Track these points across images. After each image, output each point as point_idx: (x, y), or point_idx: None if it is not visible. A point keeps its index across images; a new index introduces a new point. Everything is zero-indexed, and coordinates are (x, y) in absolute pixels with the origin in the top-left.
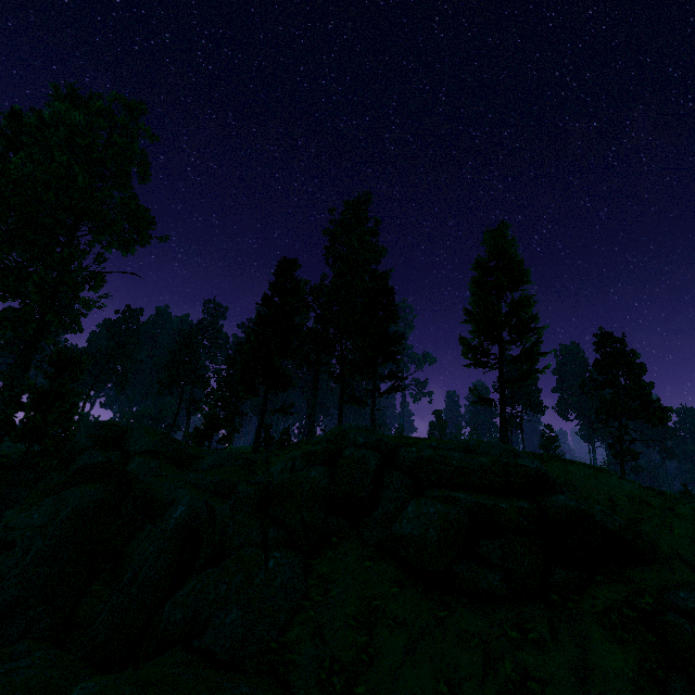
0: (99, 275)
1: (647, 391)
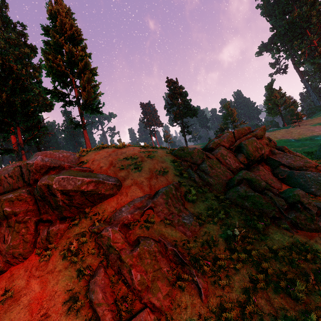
0: None
1: (188, 103)
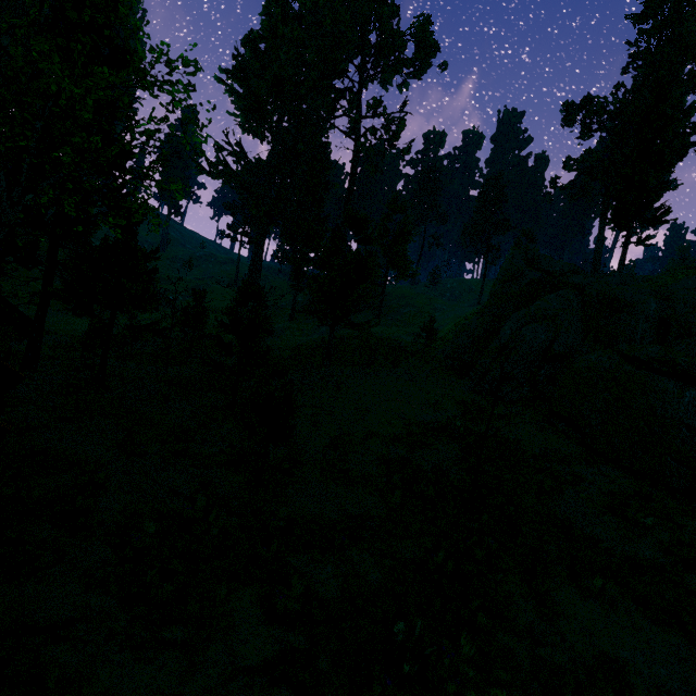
0: (400, 120)
1: None
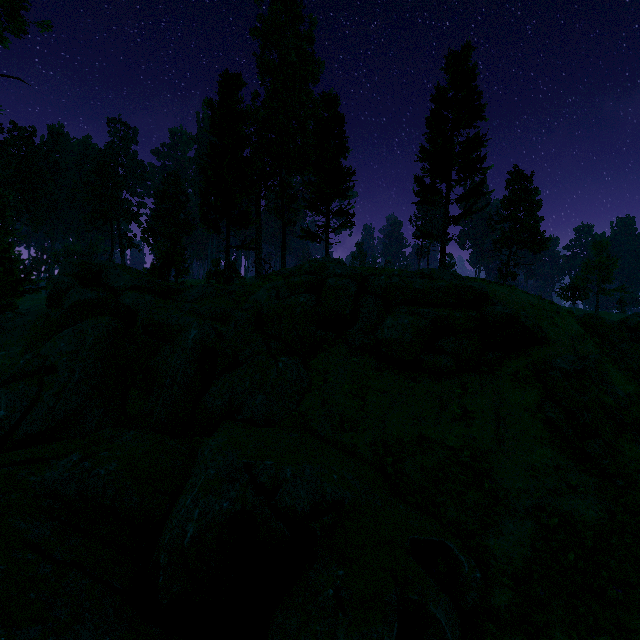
0: None
1: (538, 225)
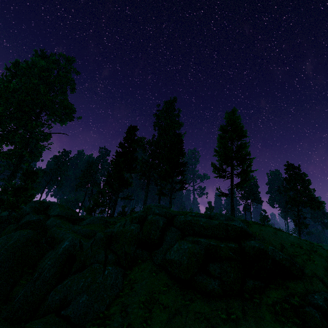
0: (48, 134)
1: (311, 193)
